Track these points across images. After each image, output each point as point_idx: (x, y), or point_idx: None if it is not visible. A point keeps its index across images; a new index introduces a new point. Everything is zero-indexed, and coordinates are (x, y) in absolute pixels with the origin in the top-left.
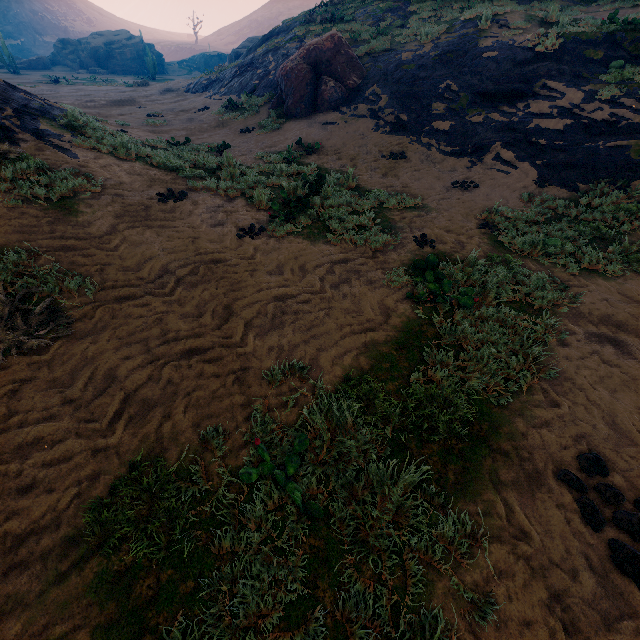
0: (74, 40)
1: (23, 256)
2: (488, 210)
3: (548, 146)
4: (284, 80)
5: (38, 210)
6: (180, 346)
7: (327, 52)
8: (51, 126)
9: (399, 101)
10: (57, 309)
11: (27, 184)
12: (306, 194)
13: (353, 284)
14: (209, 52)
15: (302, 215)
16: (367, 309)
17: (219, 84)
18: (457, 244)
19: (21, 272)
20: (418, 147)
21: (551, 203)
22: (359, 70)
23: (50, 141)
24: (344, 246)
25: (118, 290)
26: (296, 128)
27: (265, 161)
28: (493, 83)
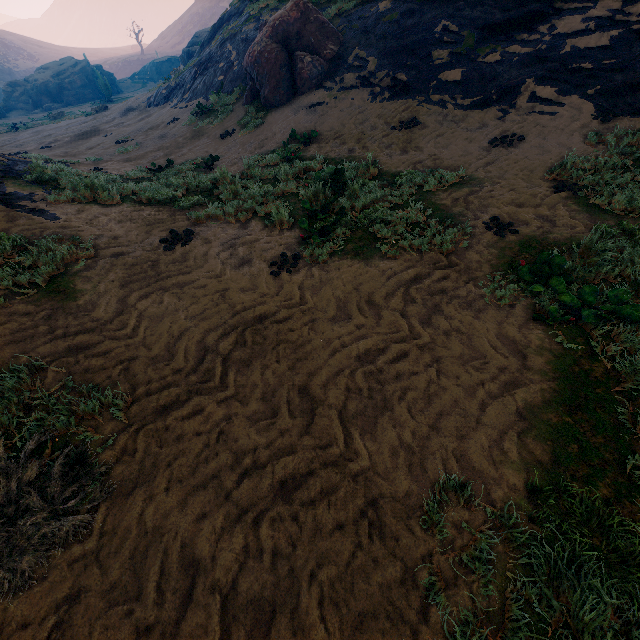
0: (21, 80)
1: (24, 380)
2: (557, 166)
3: (596, 69)
4: (254, 68)
5: (28, 304)
6: (268, 479)
7: (295, 23)
8: (18, 186)
9: (391, 59)
10: (86, 457)
11: (6, 272)
12: (332, 198)
13: (448, 313)
14: (158, 59)
15: (336, 226)
16: (489, 350)
17: (181, 90)
18: (542, 220)
19: (26, 405)
20: (430, 108)
21: (630, 139)
22: (334, 35)
23: (21, 205)
24: (406, 257)
25: (155, 398)
26: (281, 119)
27: (261, 166)
28: (500, 10)
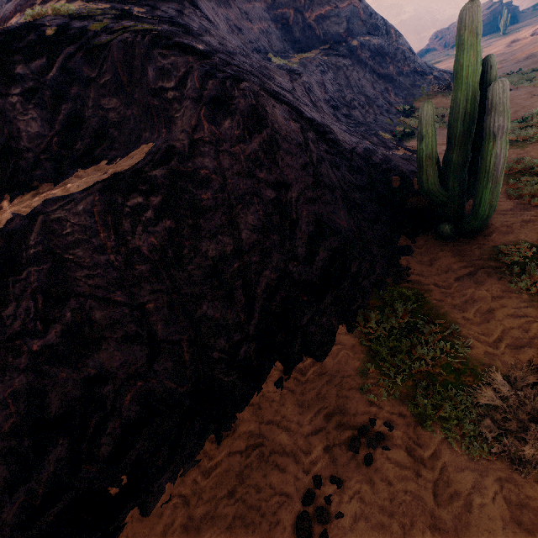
0: (444, 29)
1: None
2: None
3: None
4: None
5: None
6: None
7: None
8: None
9: None
10: None
11: None
12: None
13: None
14: None
15: None
16: None
17: None
18: None
19: None
20: None
21: None
22: None
23: None
24: None
25: None
26: None
27: None
28: None
